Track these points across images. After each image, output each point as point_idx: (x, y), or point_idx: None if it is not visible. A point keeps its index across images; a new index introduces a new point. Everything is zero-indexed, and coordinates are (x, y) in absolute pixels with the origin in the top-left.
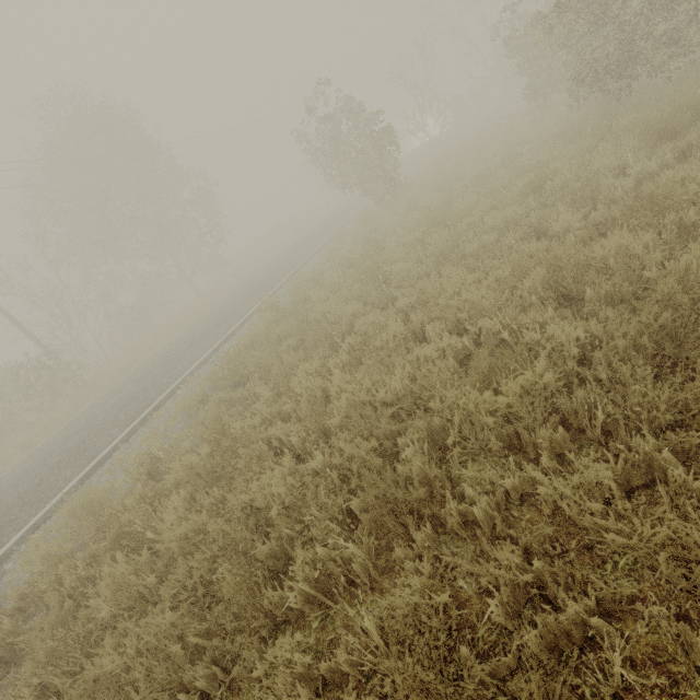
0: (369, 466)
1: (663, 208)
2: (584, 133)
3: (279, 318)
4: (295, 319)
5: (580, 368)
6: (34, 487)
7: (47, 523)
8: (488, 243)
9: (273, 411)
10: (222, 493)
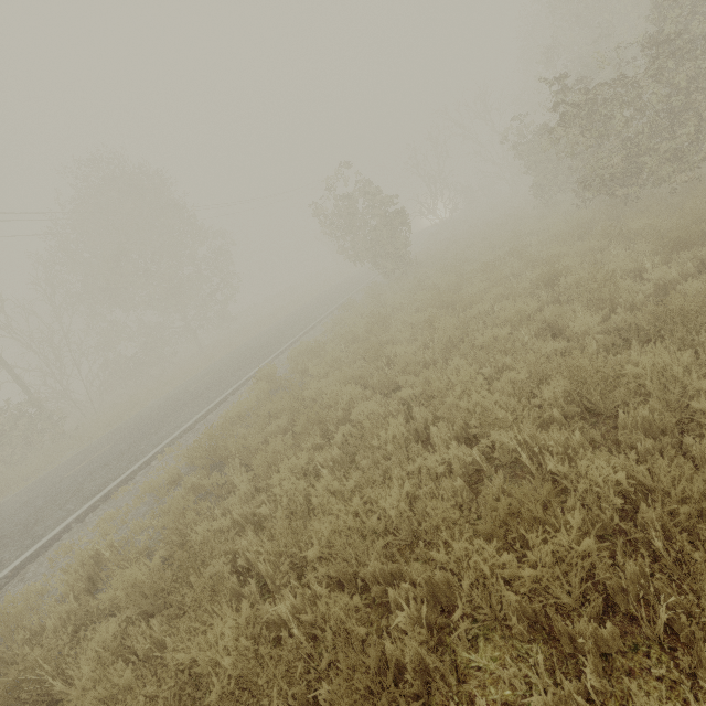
0: (348, 630)
1: (695, 322)
2: (594, 233)
3: (274, 389)
4: (289, 397)
5: (623, 522)
6: None
7: None
8: (500, 336)
9: (248, 512)
10: (164, 629)
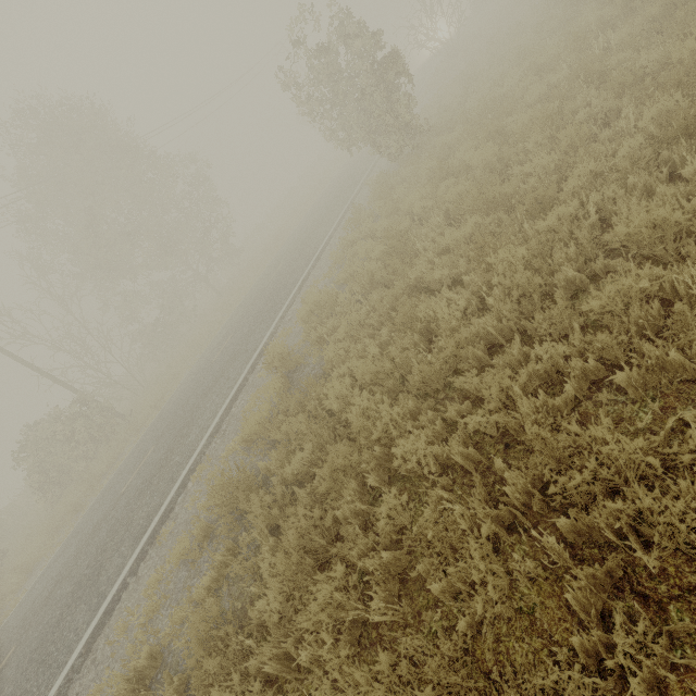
0: None
1: None
2: None
3: (292, 369)
4: (304, 417)
5: None
6: (53, 626)
7: None
8: (634, 291)
9: (284, 649)
10: None
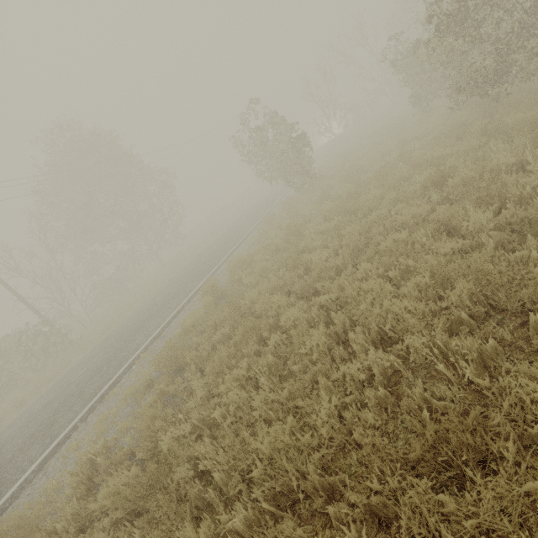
0: None
1: None
2: (473, 132)
3: (218, 297)
4: (228, 308)
5: None
6: (6, 463)
7: (4, 514)
8: (400, 240)
9: (204, 416)
10: (145, 532)
